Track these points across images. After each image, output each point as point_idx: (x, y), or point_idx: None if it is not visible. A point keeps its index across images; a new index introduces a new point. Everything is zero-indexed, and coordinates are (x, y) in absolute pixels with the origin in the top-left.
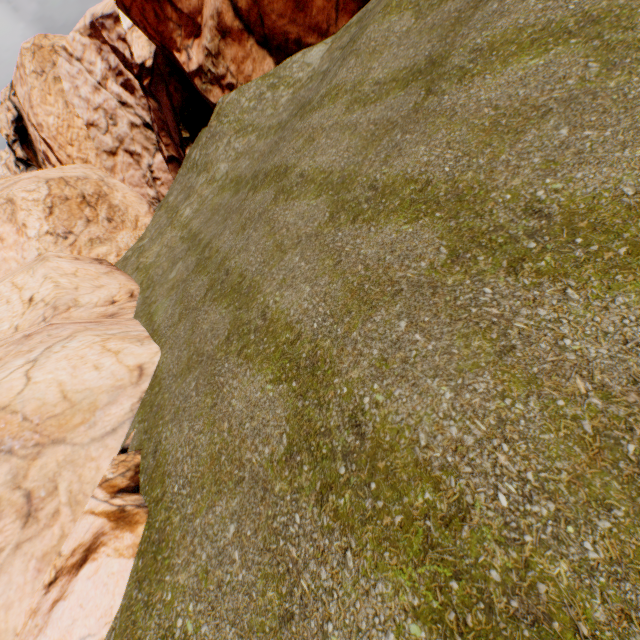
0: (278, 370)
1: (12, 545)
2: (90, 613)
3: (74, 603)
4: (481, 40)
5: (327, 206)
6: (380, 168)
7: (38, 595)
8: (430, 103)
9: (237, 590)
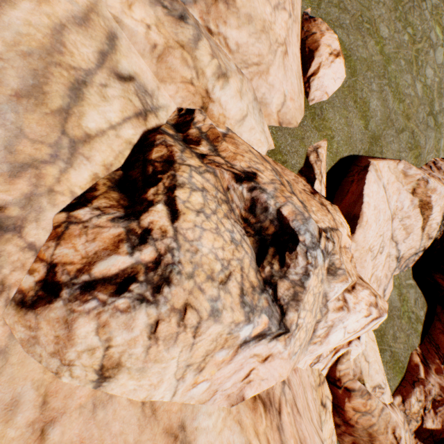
0: (380, 50)
1: (292, 18)
2: (339, 73)
3: (336, 67)
4: (437, 3)
5: (393, 1)
6: (408, 10)
7: (327, 55)
8: (423, 6)
9: (375, 92)
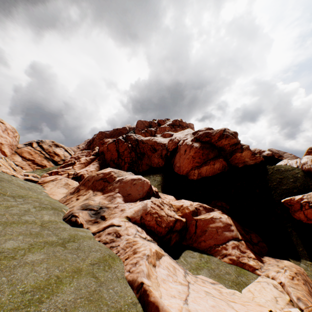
0: None
1: None
2: None
3: None
4: None
5: None
6: None
7: None
8: None
9: None
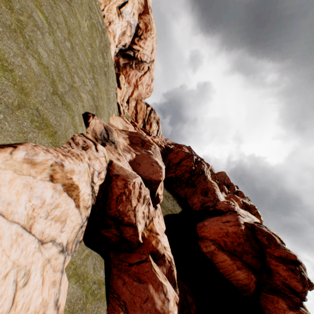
0: None
1: None
2: None
3: None
4: None
5: None
6: None
7: None
8: None
9: None
